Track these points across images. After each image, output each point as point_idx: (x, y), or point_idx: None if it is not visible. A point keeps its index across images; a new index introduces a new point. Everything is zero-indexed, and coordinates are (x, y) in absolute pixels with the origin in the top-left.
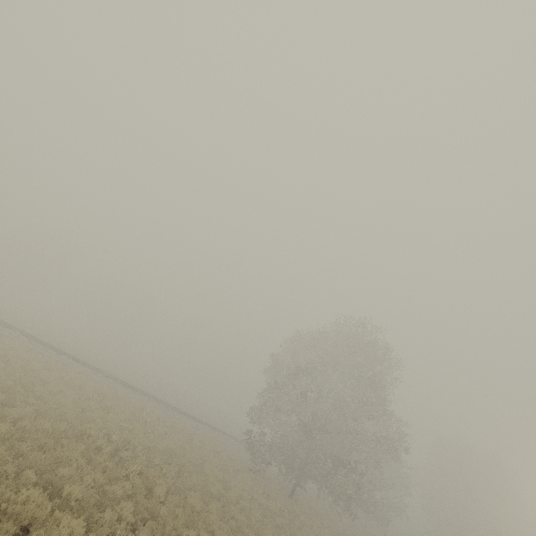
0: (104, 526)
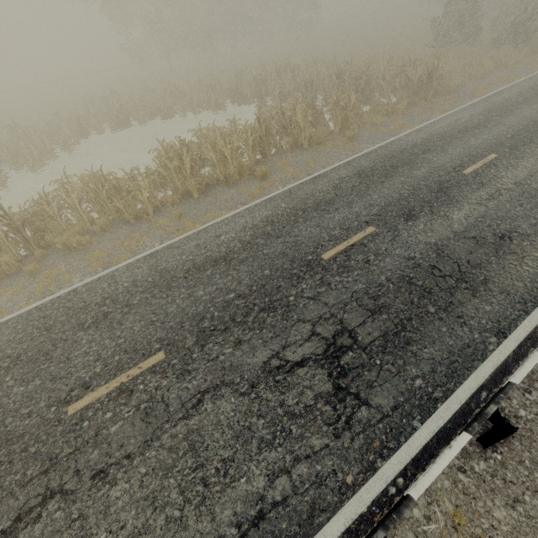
0: None
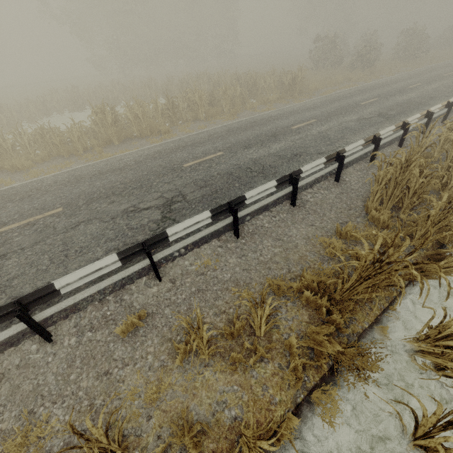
0: None
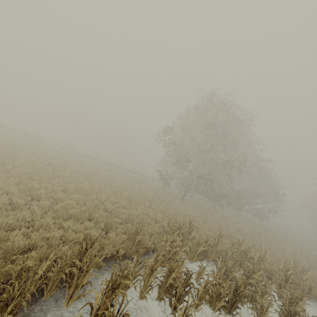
0: (1, 167)
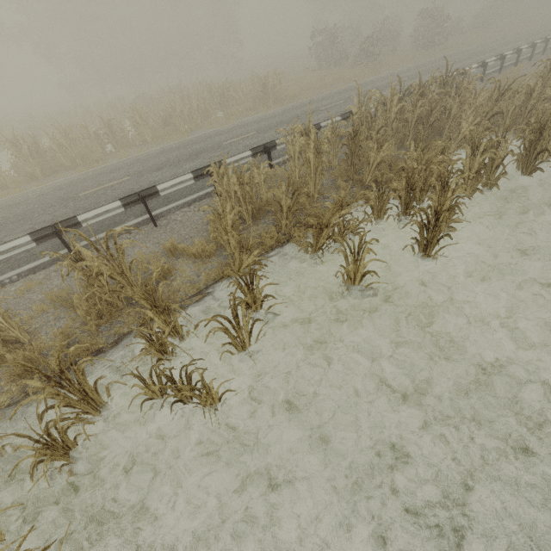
0: None
